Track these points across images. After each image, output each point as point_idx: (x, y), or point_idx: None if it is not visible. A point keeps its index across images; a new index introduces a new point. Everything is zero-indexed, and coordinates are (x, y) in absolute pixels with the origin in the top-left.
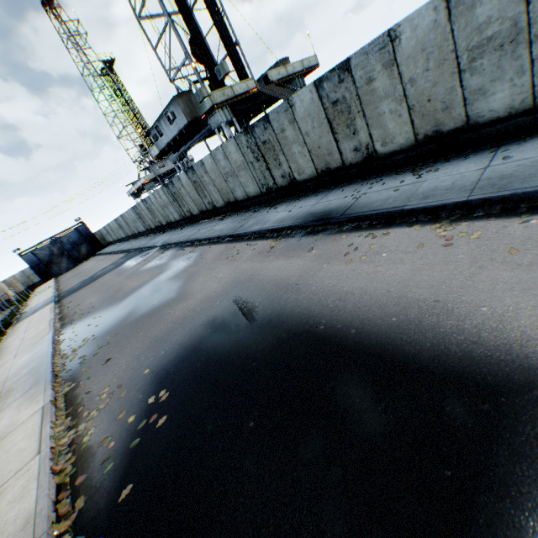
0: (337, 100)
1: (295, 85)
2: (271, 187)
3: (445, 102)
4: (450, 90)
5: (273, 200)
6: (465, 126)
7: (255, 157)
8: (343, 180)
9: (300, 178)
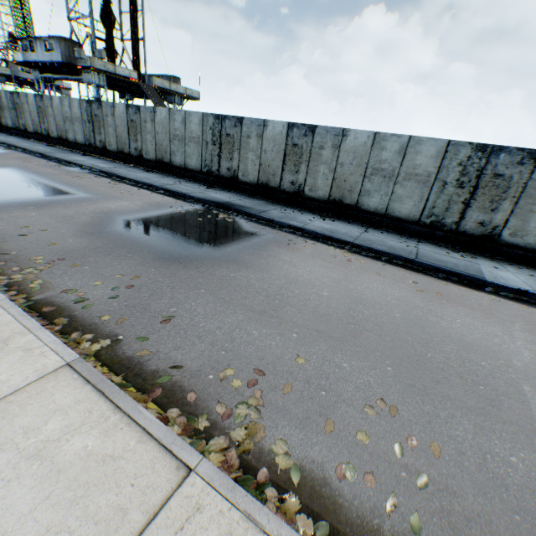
0: (133, 120)
1: (174, 99)
2: (93, 144)
3: (166, 149)
4: (168, 146)
5: (91, 153)
6: (170, 163)
7: (89, 120)
8: (128, 162)
9: (109, 148)
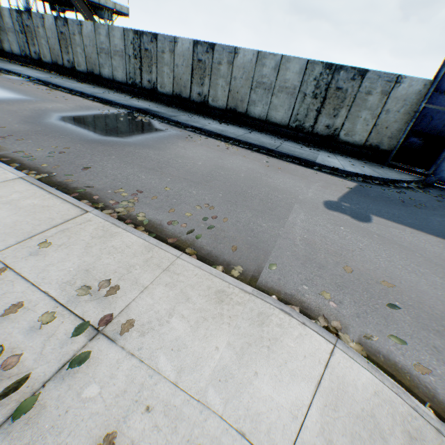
0: (63, 33)
1: (104, 15)
2: (28, 55)
3: (95, 62)
4: (96, 59)
5: (28, 64)
6: (100, 76)
7: (22, 31)
8: (63, 74)
9: (45, 60)
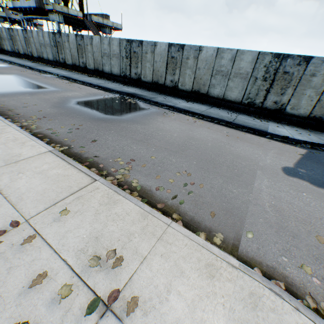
0: (80, 44)
1: (106, 30)
2: (58, 60)
3: (100, 63)
4: (100, 60)
5: (57, 66)
6: (102, 71)
7: (55, 45)
8: (79, 71)
9: (68, 63)
